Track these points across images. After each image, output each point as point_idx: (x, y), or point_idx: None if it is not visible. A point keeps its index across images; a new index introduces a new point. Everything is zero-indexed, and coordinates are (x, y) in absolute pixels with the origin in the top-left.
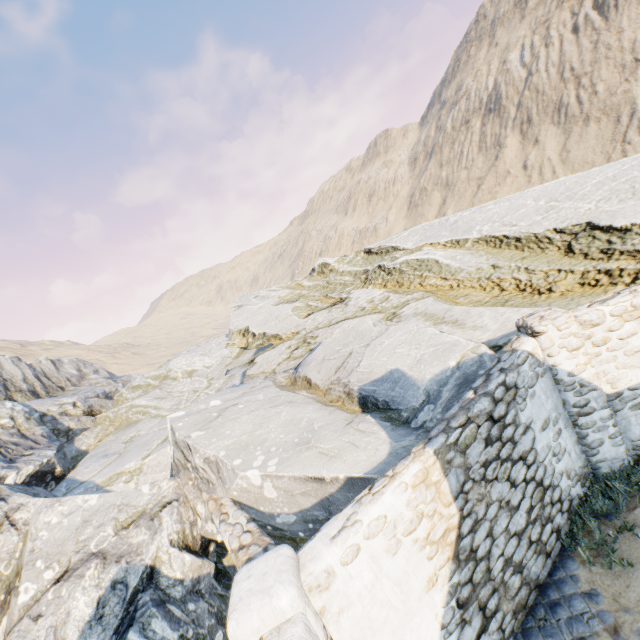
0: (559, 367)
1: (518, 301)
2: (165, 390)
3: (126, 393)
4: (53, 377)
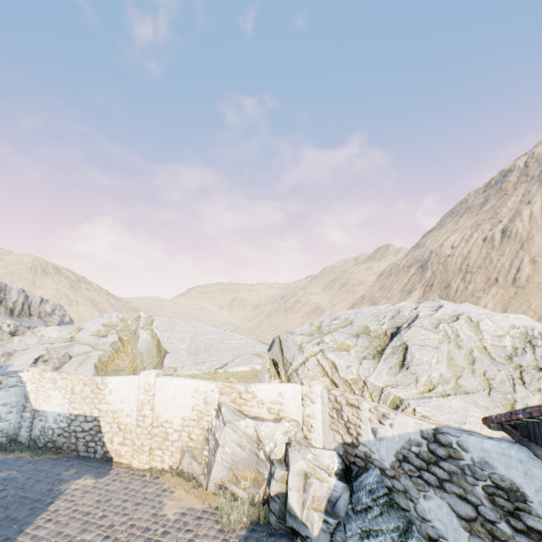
0: (27, 387)
1: (124, 373)
2: (28, 338)
3: (30, 332)
4: (33, 307)
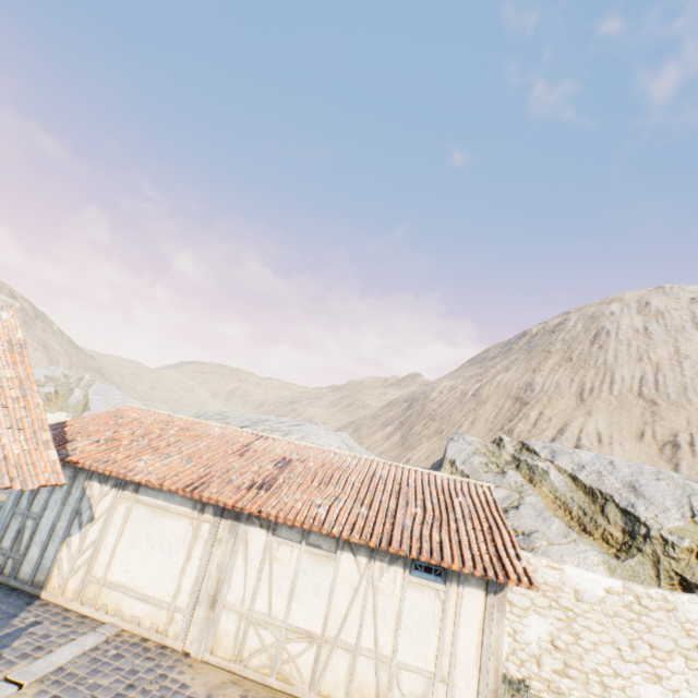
0: None
1: None
2: None
3: None
4: None
